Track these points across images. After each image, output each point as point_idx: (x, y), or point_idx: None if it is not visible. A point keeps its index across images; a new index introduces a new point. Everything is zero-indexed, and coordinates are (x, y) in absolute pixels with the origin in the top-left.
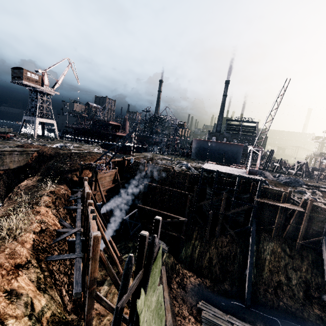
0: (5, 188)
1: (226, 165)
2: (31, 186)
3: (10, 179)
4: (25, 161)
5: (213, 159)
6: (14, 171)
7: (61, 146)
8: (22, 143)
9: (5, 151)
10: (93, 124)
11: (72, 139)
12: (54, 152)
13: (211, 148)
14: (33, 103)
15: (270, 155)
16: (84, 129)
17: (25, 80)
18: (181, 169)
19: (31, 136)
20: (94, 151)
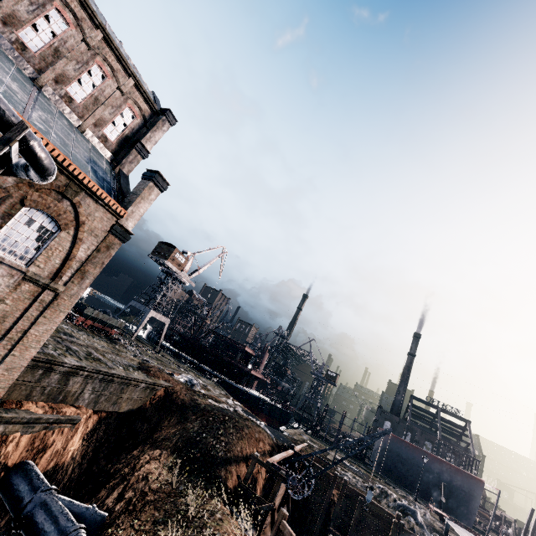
0: (92, 451)
1: (476, 534)
2: (167, 485)
3: (107, 432)
4: (143, 401)
5: (416, 487)
6: (119, 418)
7: (192, 383)
8: (137, 358)
9: (135, 379)
10: (216, 339)
11: (173, 353)
12: (189, 398)
13: (413, 463)
14: (158, 288)
15: (534, 522)
16: (200, 343)
17: (169, 260)
18: (406, 521)
19: (123, 330)
20: (242, 412)
